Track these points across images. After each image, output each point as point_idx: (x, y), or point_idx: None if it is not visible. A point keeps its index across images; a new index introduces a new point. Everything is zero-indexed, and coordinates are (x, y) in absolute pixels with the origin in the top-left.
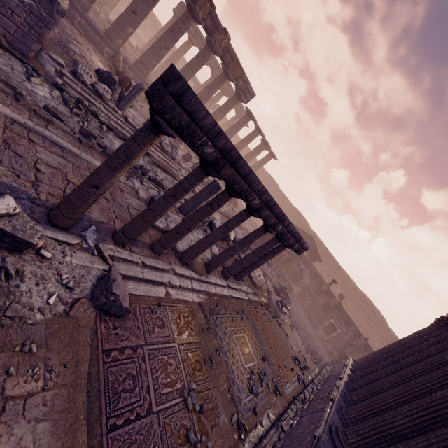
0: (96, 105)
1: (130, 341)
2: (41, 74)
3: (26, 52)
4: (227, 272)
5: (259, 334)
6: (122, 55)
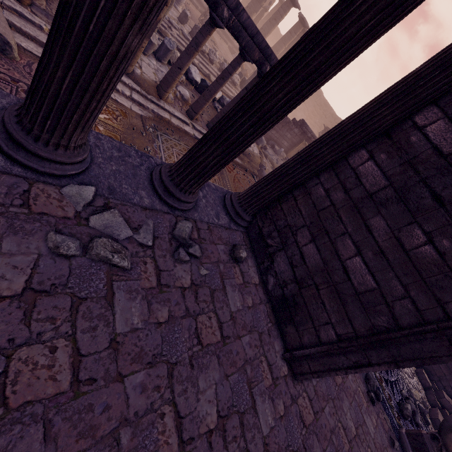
0: None
1: (11, 73)
2: None
3: None
4: (190, 109)
5: (225, 179)
6: None
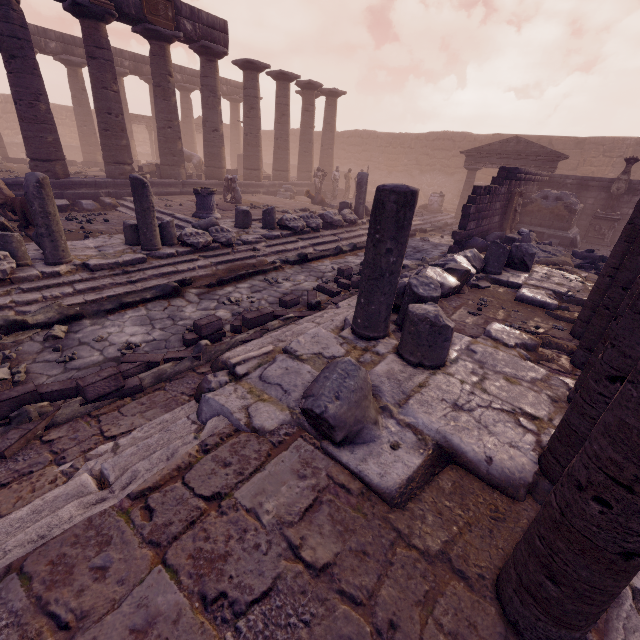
0: (4, 304)
1: None
2: None
3: None
4: None
5: None
6: (3, 180)
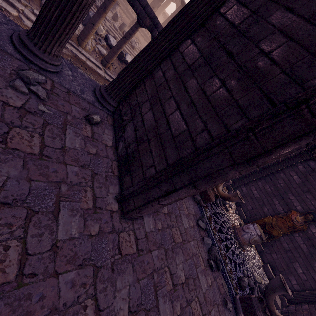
0: None
1: None
2: None
3: None
4: (103, 59)
5: None
6: None
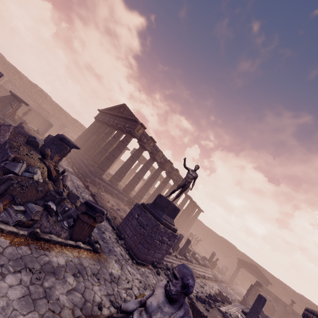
0: (172, 261)
1: None
2: (164, 267)
3: (160, 261)
4: None
5: None
6: (131, 197)
